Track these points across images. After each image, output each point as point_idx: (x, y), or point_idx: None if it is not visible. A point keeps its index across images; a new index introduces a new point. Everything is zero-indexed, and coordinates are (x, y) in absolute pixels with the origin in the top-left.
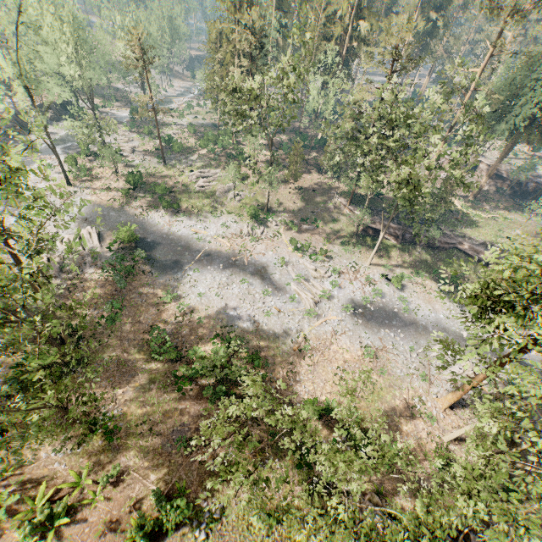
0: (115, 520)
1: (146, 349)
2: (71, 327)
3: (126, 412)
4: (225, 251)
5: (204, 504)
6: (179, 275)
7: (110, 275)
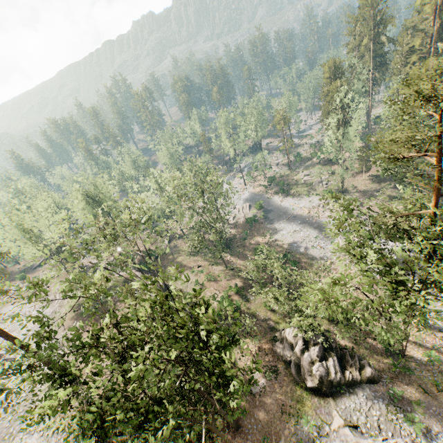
0: (224, 286)
1: (252, 251)
2: (231, 239)
3: (238, 266)
4: (304, 215)
5: (249, 294)
6: (276, 225)
7: (248, 222)
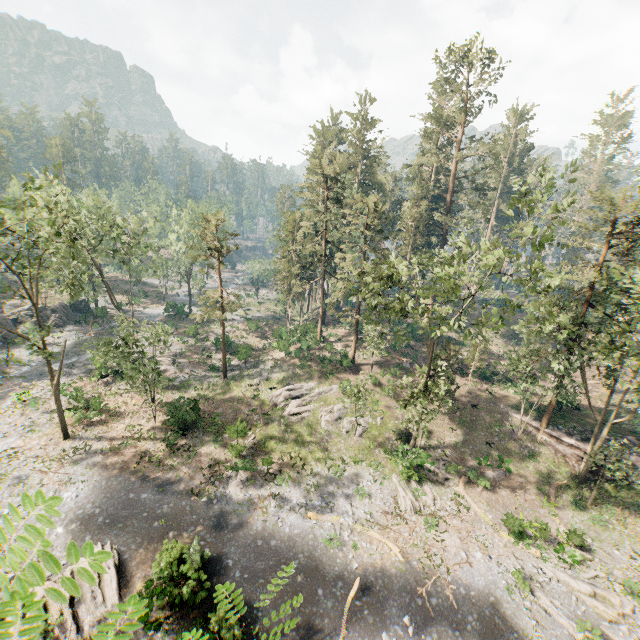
0: None
1: None
2: None
3: None
4: (394, 566)
5: None
6: None
7: None
